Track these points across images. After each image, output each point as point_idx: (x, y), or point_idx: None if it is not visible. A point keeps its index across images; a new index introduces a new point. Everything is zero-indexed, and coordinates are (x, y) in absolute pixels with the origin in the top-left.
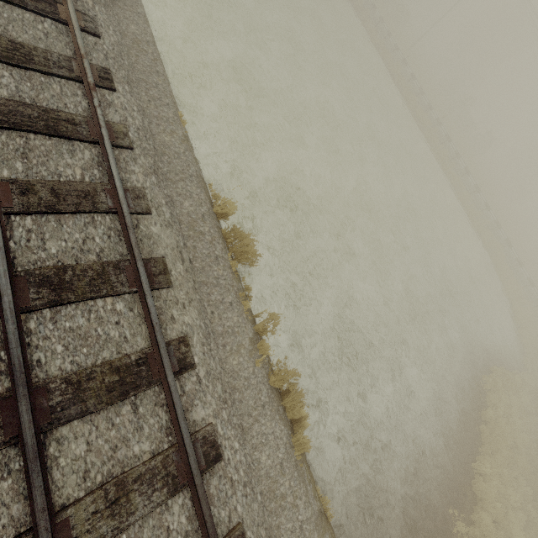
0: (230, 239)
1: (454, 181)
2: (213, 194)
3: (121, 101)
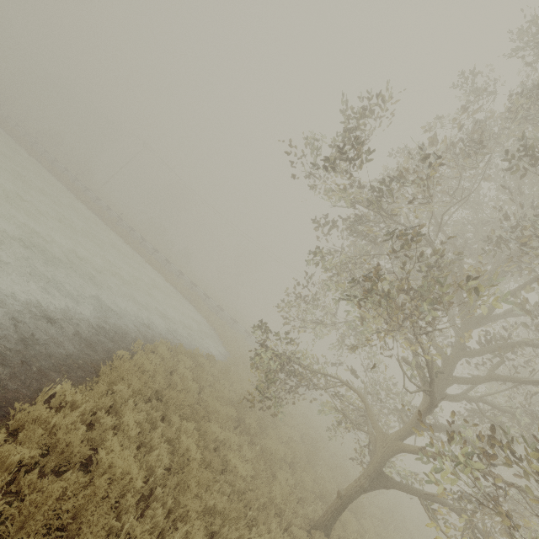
0: None
1: (139, 251)
2: None
3: None
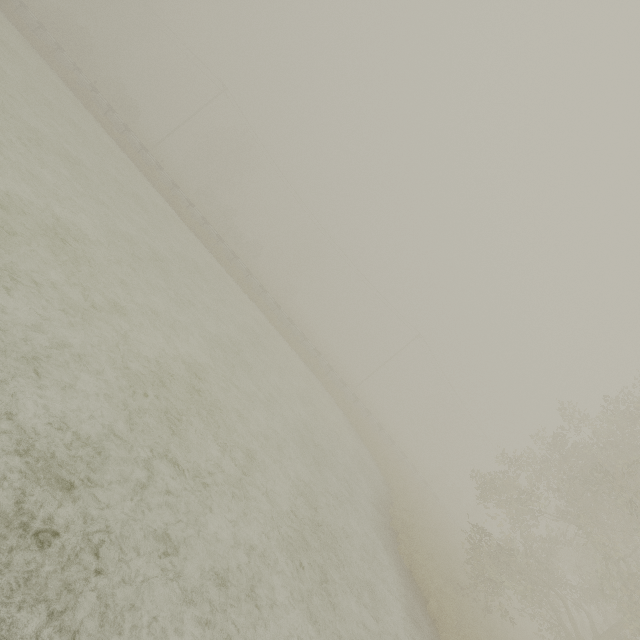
0: None
1: (259, 304)
2: None
3: None
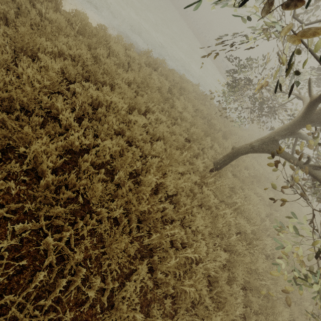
0: None
1: (224, 75)
2: None
3: None
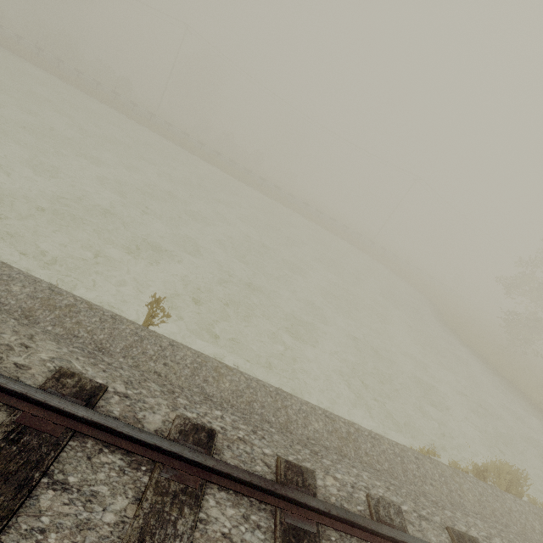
0: (522, 491)
1: (298, 210)
2: (454, 467)
3: (482, 539)
